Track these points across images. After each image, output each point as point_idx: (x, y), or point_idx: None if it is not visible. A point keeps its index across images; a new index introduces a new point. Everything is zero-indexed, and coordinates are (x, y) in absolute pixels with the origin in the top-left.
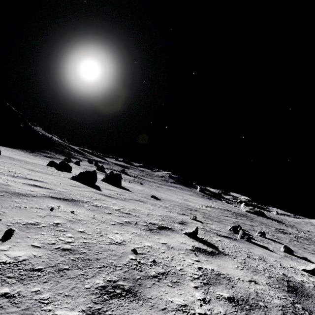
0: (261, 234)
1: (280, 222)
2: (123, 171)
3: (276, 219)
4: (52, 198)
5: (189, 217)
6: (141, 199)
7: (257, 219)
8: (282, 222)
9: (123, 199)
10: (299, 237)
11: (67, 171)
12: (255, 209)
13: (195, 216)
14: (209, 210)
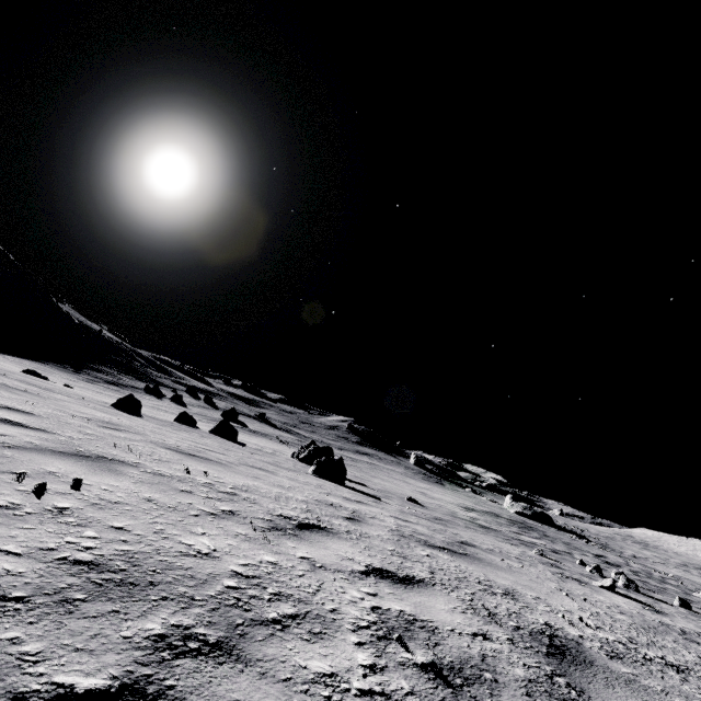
0: (619, 575)
1: (582, 537)
2: (263, 417)
3: (572, 530)
4: (461, 543)
5: (533, 552)
6: (430, 514)
7: (551, 535)
8: (586, 538)
9: (440, 523)
10: (638, 574)
11: (231, 438)
12: (533, 510)
13: (541, 549)
14: (483, 519)
